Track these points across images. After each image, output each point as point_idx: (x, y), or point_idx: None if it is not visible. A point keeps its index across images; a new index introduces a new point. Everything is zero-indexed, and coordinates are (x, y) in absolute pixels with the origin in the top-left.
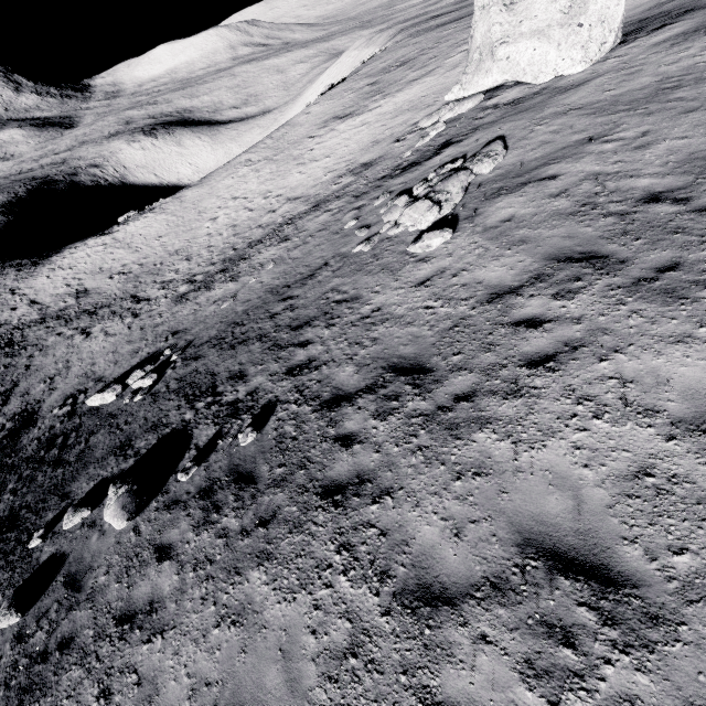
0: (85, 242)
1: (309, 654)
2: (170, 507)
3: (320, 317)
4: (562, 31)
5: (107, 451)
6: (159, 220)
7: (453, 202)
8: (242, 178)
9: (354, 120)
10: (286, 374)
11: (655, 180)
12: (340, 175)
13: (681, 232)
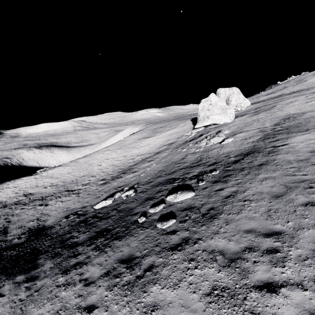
0: (20, 178)
1: (291, 173)
2: (206, 188)
3: (204, 159)
4: (223, 114)
5: (140, 203)
6: (67, 168)
7: (224, 137)
8: (107, 154)
9: (153, 138)
10: (209, 166)
11: (272, 127)
12: (160, 147)
13: (286, 129)
